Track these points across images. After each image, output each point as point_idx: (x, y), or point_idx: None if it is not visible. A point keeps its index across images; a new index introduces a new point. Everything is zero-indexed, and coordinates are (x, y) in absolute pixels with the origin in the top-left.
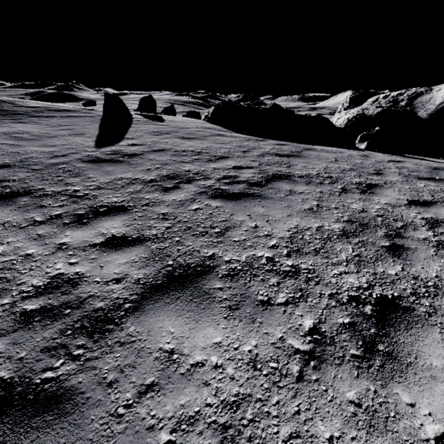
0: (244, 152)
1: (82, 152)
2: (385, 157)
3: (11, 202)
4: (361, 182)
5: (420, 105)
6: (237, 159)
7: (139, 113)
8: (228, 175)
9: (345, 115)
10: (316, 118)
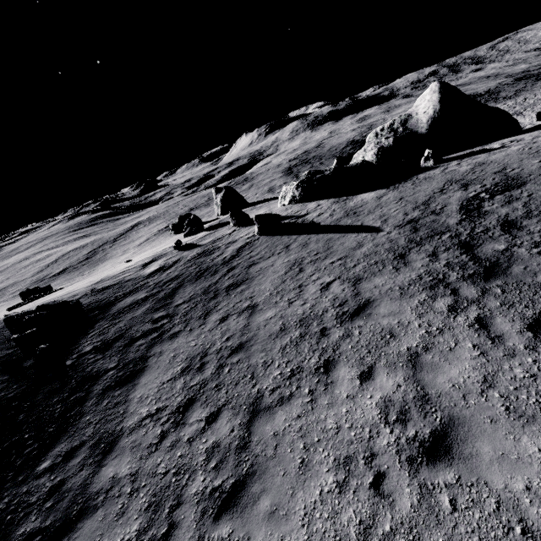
0: (432, 193)
1: (390, 235)
2: (475, 162)
3: (477, 244)
4: (516, 173)
5: (413, 126)
6: (449, 195)
7: (230, 227)
8: (478, 199)
9: (366, 153)
10: (365, 163)
